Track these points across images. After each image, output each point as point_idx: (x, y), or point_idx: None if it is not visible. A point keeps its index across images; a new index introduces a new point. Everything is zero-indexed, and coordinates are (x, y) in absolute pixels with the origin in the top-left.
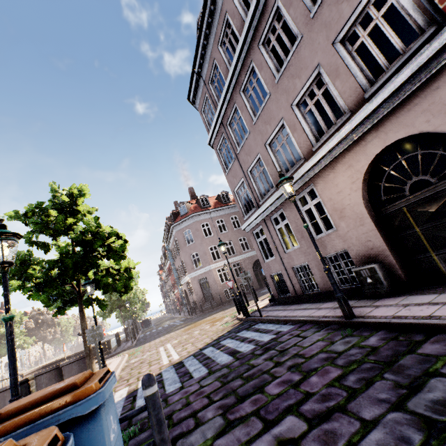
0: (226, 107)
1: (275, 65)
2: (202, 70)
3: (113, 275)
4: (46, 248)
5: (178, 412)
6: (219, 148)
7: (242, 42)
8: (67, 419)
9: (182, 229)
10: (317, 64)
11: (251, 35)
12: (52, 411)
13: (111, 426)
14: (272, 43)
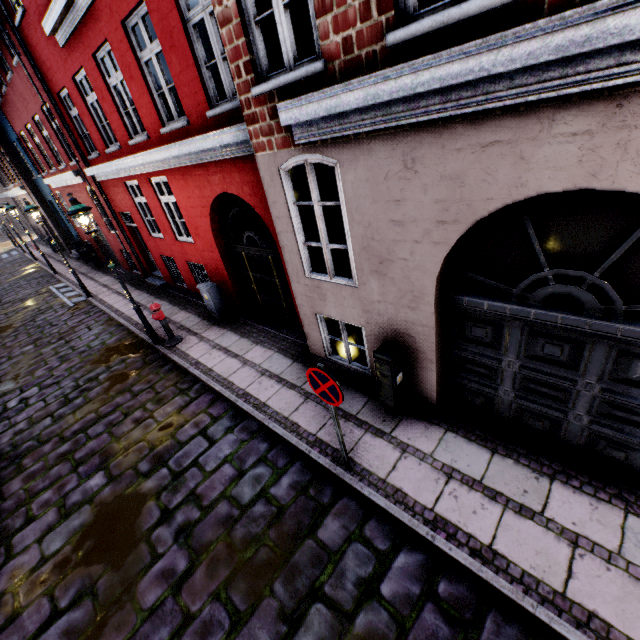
0: None
1: None
2: None
3: None
4: None
5: None
6: None
7: None
8: None
9: None
10: None
11: None
12: None
13: None
14: None
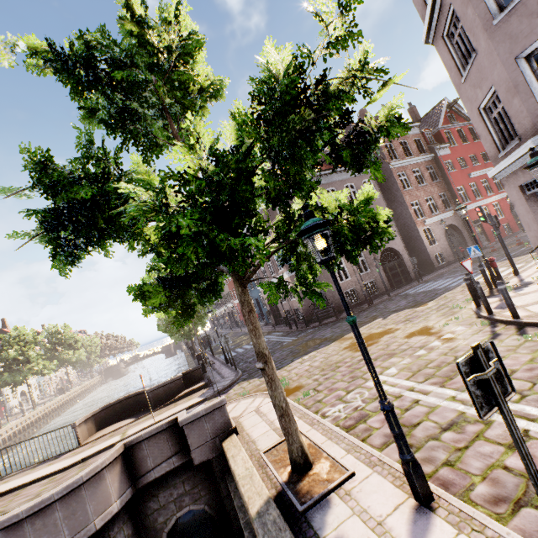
0: None
1: None
2: None
3: None
4: (147, 148)
5: None
6: None
7: None
8: None
9: None
10: None
11: None
12: None
13: None
14: None
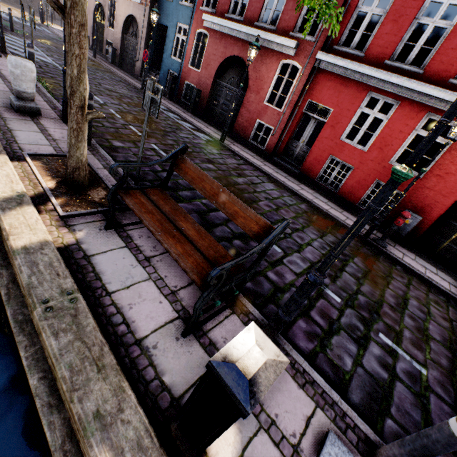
0: None
1: None
2: None
3: None
4: None
5: None
6: None
7: None
8: None
9: None
10: None
11: None
12: None
13: None
14: None
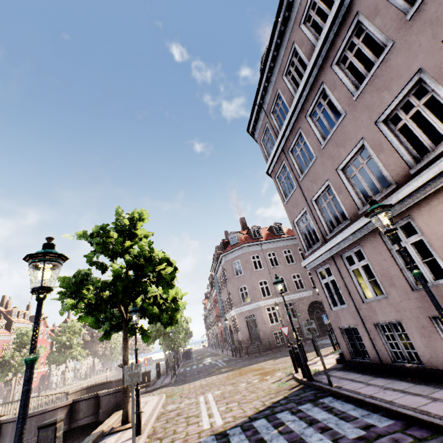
0: (288, 134)
1: (353, 82)
2: (264, 101)
3: (159, 304)
4: (103, 268)
5: None
6: (278, 177)
7: (312, 65)
8: None
9: (232, 259)
10: (417, 69)
11: (323, 57)
12: None
13: None
14: (348, 60)
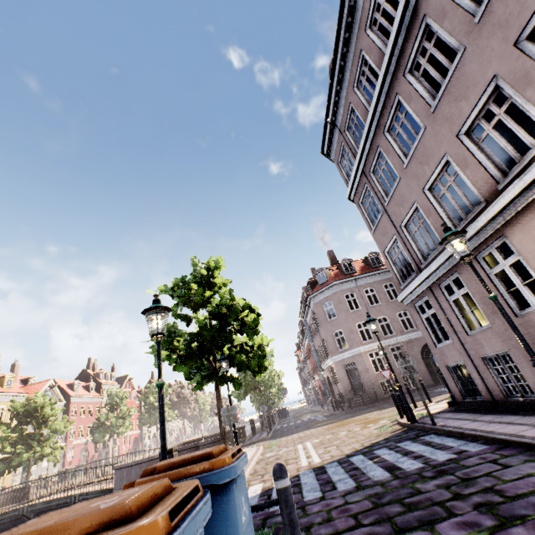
0: (367, 153)
1: (429, 91)
2: (336, 117)
3: (246, 352)
4: (188, 320)
5: (317, 526)
6: (362, 202)
7: (383, 76)
8: (205, 485)
9: (322, 301)
10: (492, 76)
11: (394, 66)
12: (193, 473)
13: (242, 507)
14: (422, 67)
